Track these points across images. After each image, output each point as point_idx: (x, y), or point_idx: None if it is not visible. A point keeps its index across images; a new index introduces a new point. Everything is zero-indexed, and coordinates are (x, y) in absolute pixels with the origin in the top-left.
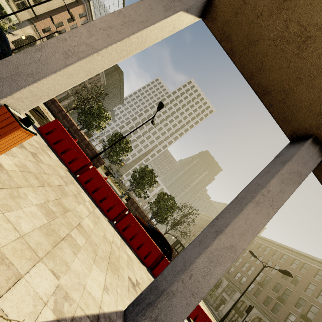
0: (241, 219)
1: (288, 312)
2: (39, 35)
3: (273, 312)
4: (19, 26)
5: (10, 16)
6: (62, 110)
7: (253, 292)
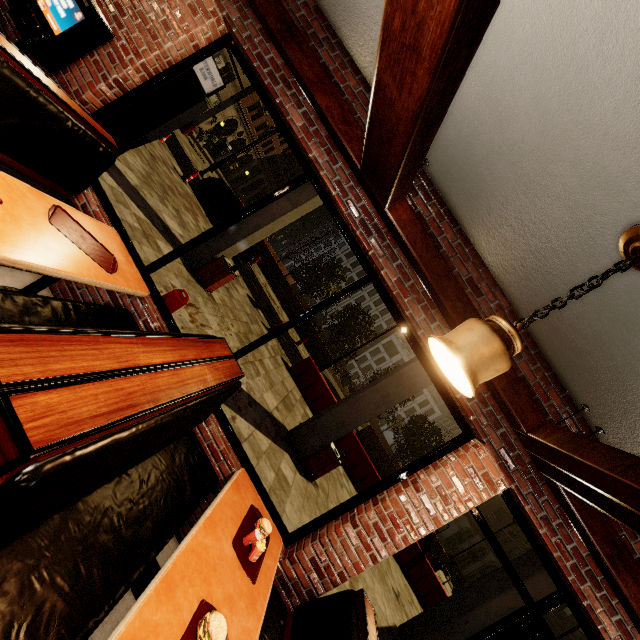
0: (529, 584)
1: None
2: (243, 116)
3: None
4: (219, 108)
5: (210, 98)
6: (281, 276)
7: None
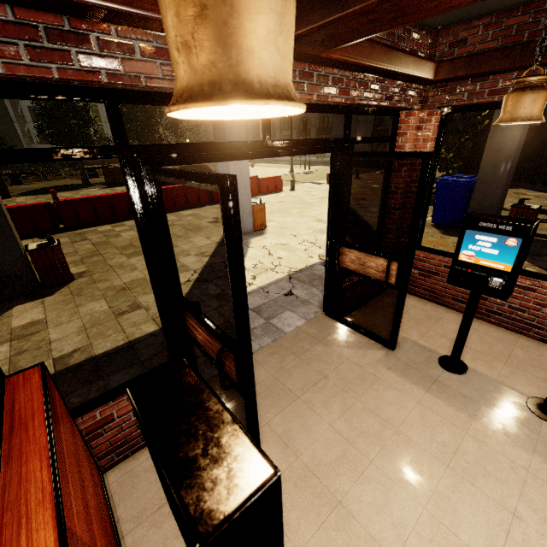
0: None
1: None
2: None
3: None
4: None
5: None
6: None
7: None
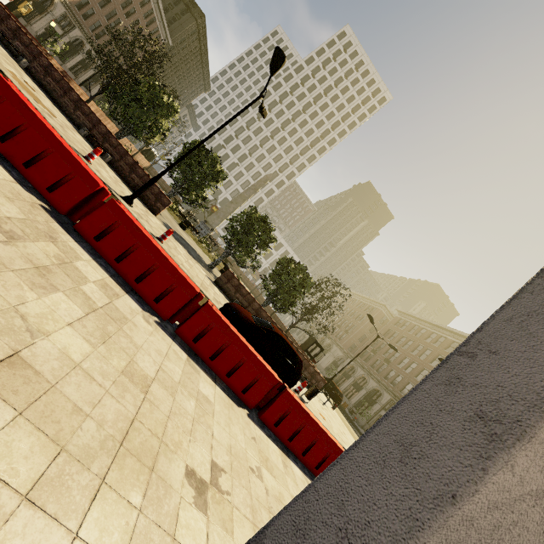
0: None
1: None
2: None
3: None
4: None
5: None
6: (70, 90)
7: None
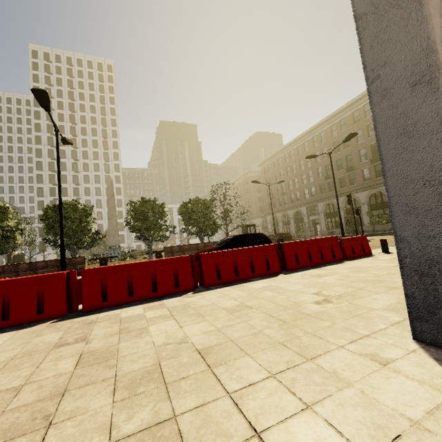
0: (434, 13)
1: (361, 172)
2: None
3: (352, 184)
4: None
5: None
6: None
7: (327, 189)
